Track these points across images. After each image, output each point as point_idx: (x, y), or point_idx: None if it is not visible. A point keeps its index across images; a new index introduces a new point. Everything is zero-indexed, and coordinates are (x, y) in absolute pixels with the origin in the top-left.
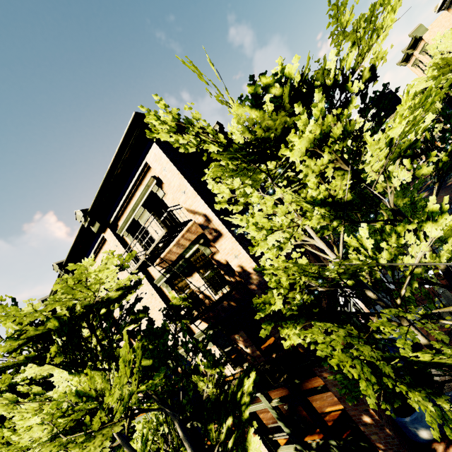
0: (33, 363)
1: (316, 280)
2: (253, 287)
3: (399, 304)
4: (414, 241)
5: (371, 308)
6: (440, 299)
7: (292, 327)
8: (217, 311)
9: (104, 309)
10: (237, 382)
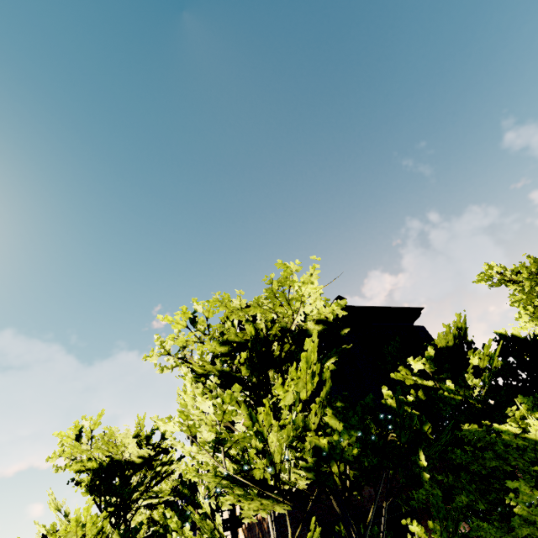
0: (88, 487)
1: None
2: (265, 525)
3: None
4: None
5: None
6: None
7: None
8: (252, 535)
9: (160, 467)
10: None
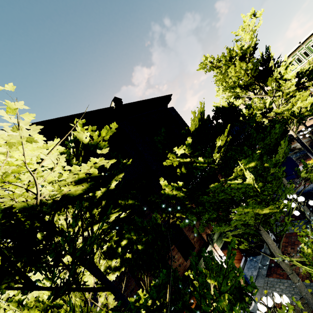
0: None
1: None
2: None
3: None
4: None
5: (253, 256)
6: (310, 283)
7: None
8: None
9: None
10: None
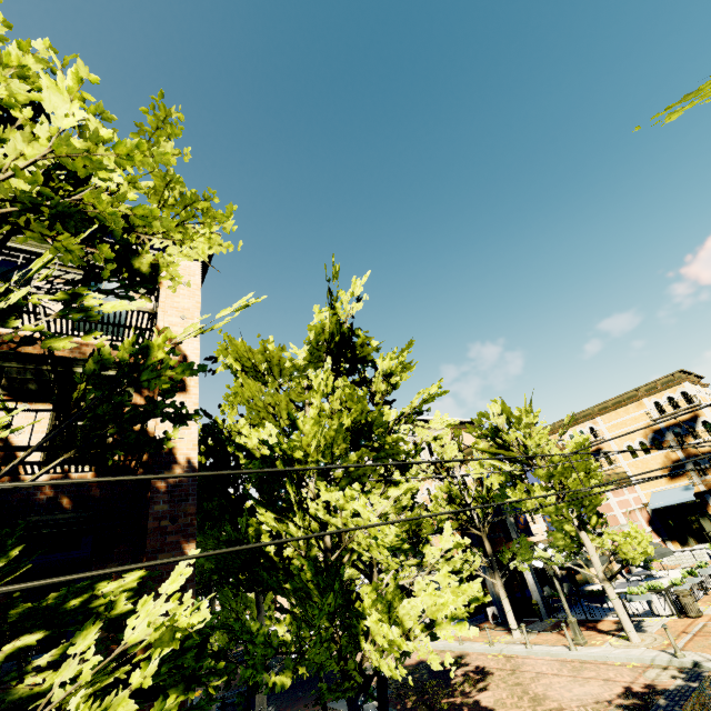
0: None
1: (320, 472)
2: (162, 485)
3: (345, 562)
4: (378, 500)
5: None
6: None
7: (295, 488)
8: None
9: None
10: (61, 593)
